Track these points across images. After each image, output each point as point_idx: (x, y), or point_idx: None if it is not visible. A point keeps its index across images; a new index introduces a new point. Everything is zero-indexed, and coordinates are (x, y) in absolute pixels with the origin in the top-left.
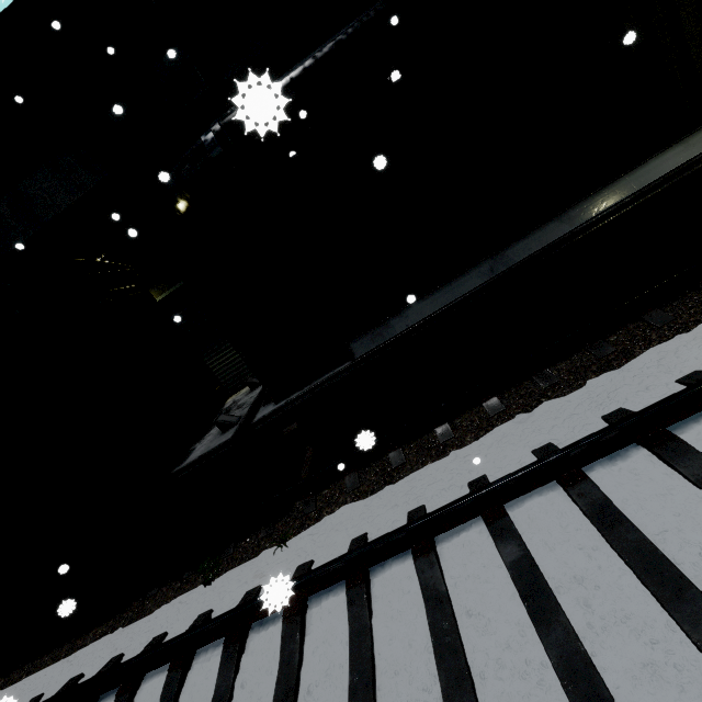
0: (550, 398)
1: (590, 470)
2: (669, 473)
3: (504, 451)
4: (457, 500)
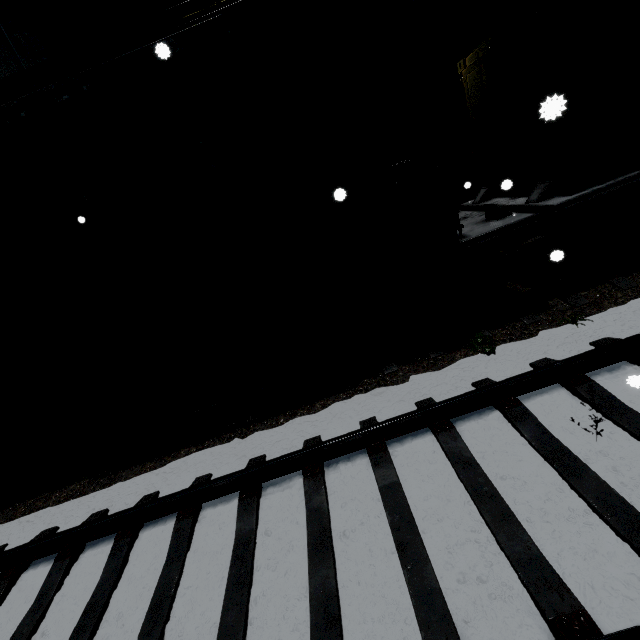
0: None
1: None
2: None
3: None
4: None
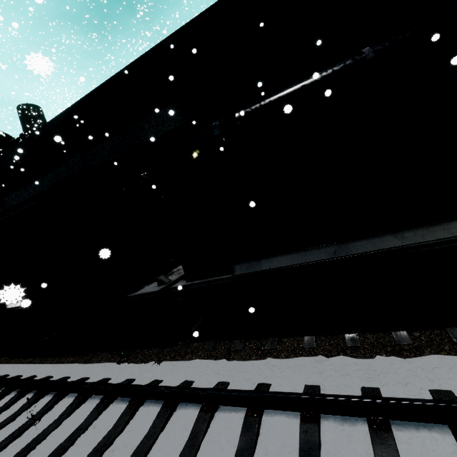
0: (346, 355)
1: (326, 418)
2: (369, 453)
3: (292, 375)
4: (238, 390)
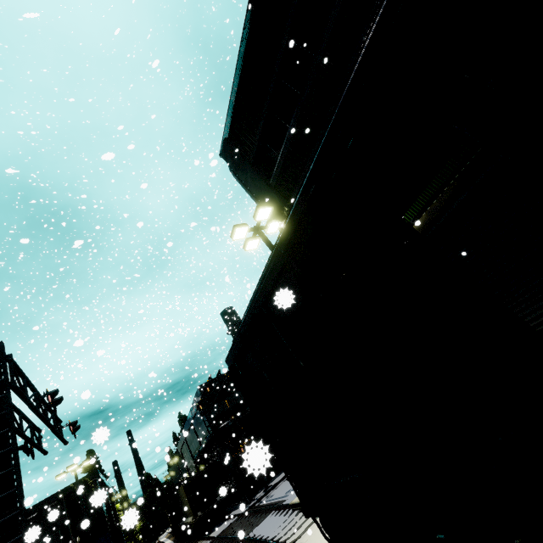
0: None
1: None
2: None
3: None
4: None
